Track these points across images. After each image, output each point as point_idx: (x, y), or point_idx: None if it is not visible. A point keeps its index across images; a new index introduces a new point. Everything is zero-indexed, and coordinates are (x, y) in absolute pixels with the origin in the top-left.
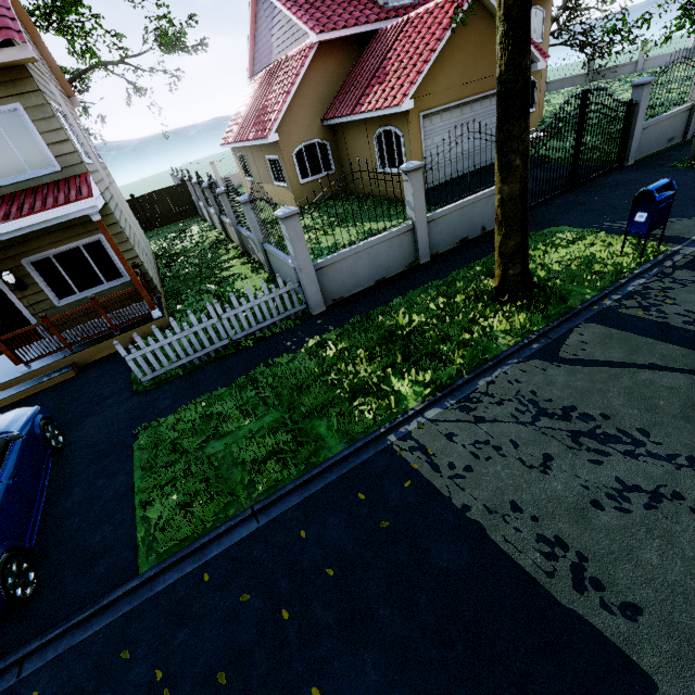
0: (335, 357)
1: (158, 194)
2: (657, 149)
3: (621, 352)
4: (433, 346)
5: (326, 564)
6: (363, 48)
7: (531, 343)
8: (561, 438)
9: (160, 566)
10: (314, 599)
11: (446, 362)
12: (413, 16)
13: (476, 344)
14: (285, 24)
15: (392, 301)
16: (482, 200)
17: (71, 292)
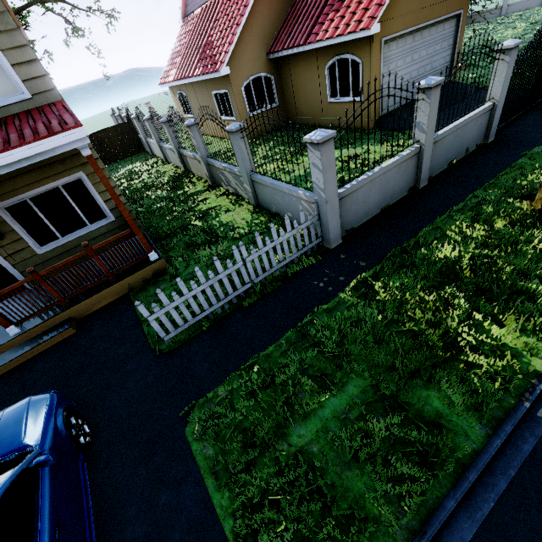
0: (396, 302)
1: (105, 133)
2: None
3: None
4: (513, 284)
5: None
6: None
7: None
8: None
9: None
10: None
11: None
12: None
13: None
14: None
15: (416, 230)
16: (472, 121)
17: (52, 237)
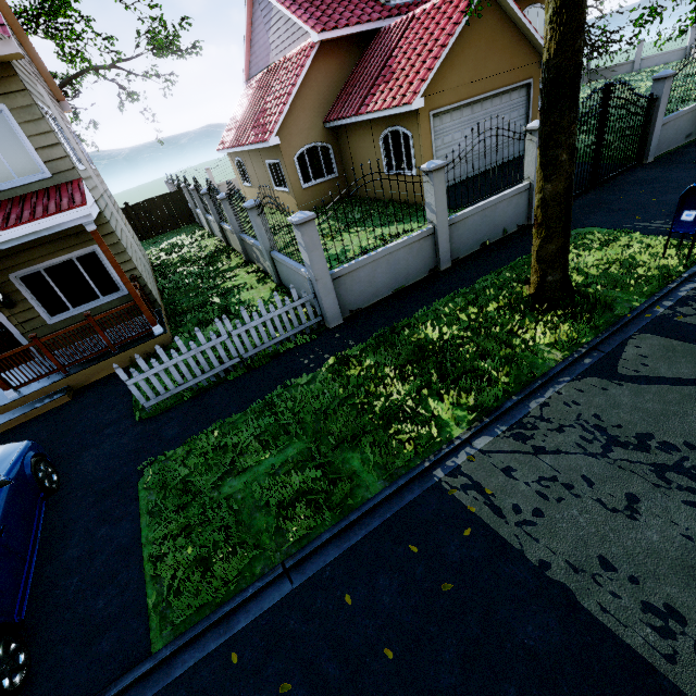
0: (360, 377)
1: (153, 202)
2: (675, 145)
3: (690, 367)
4: (471, 363)
5: (381, 641)
6: (365, 47)
7: (582, 358)
8: (644, 473)
9: (177, 642)
10: (373, 692)
11: (491, 381)
12: (418, 13)
13: (520, 360)
14: (283, 24)
15: (416, 311)
16: (504, 201)
17: (64, 308)
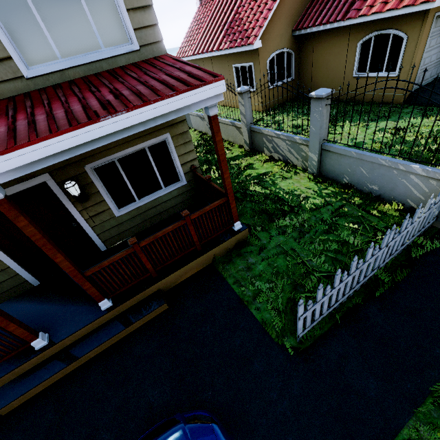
0: None
1: None
2: None
3: None
4: None
5: None
6: None
7: None
8: None
9: None
10: None
11: None
12: None
13: None
14: None
15: None
16: None
17: (129, 200)
